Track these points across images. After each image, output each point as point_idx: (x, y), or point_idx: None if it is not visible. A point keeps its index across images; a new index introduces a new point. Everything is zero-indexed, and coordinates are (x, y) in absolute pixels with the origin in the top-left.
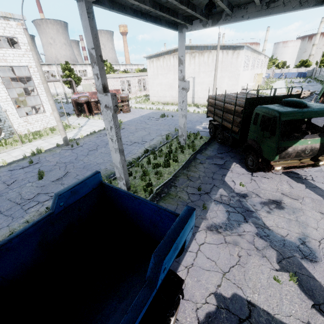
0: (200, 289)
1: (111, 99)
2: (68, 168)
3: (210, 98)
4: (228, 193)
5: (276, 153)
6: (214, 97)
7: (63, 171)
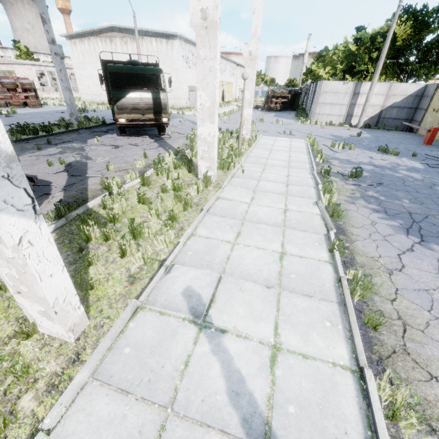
0: None
1: None
2: None
3: None
4: (79, 145)
5: (113, 104)
6: None
7: None
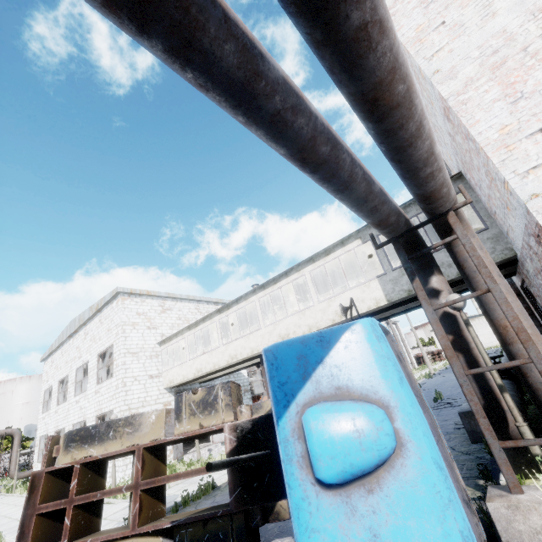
0: None
1: None
2: None
3: None
4: None
5: None
6: None
7: None
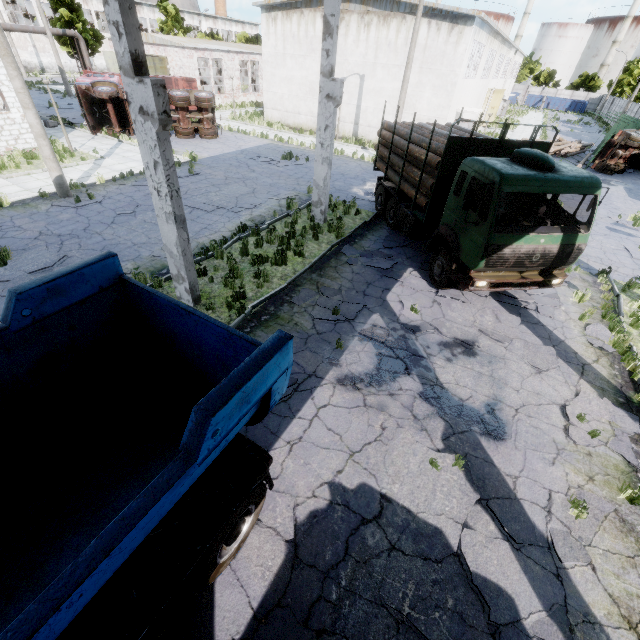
0: (306, 477)
1: (153, 94)
2: (66, 247)
3: (385, 129)
4: (387, 323)
5: (481, 256)
6: (392, 128)
7: (55, 254)
